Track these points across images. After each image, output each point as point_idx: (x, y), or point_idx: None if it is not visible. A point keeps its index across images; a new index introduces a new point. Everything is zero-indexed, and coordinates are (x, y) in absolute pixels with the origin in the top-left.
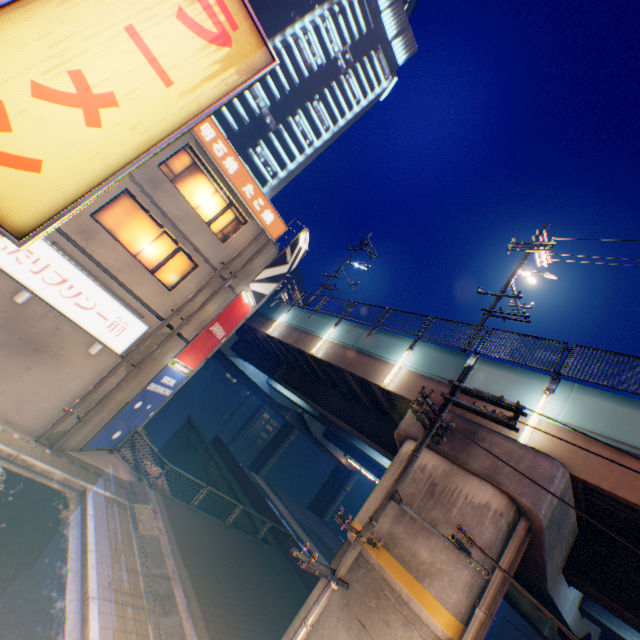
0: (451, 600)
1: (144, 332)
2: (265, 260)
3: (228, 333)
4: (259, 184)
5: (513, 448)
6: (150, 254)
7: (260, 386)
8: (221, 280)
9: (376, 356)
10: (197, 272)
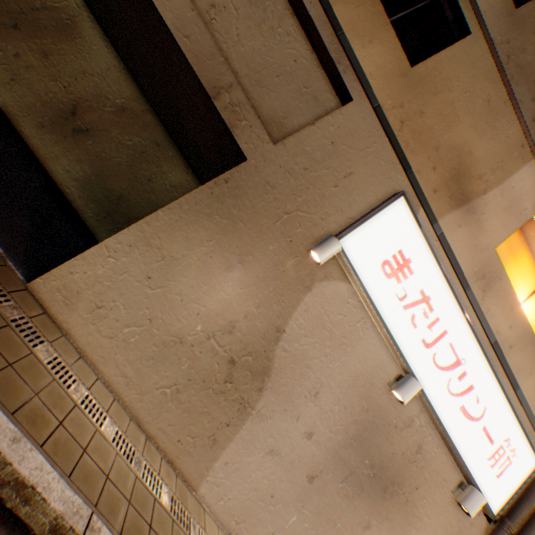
0: None
1: (528, 470)
2: None
3: None
4: None
5: None
6: None
7: None
8: None
9: None
10: None
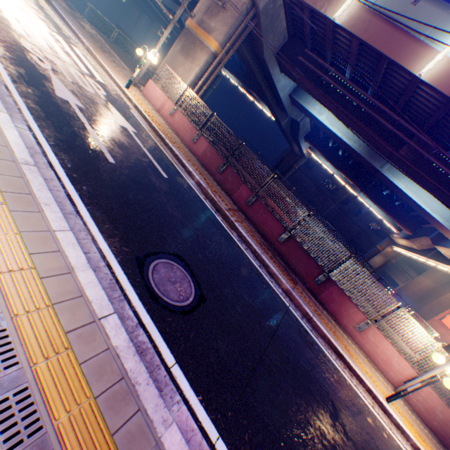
0: (218, 40)
1: None
2: None
3: None
4: None
5: None
6: None
7: None
8: None
9: None
10: None
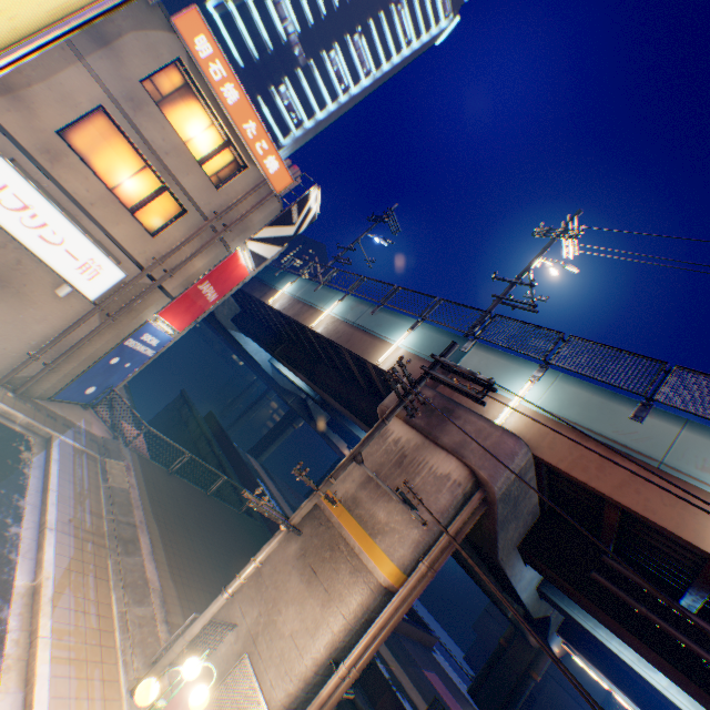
0: (397, 554)
1: (121, 280)
2: (266, 216)
3: (221, 296)
4: (280, 133)
5: (484, 427)
6: (130, 191)
7: (262, 365)
8: (213, 232)
9: (376, 335)
10: (185, 219)
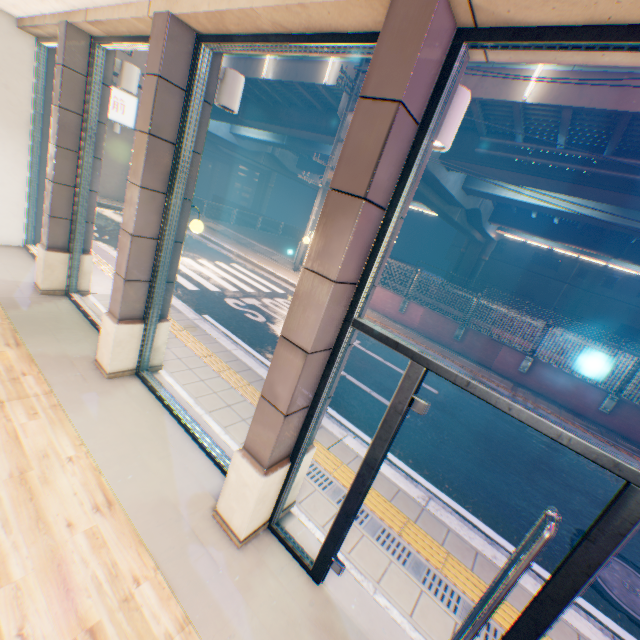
0: None
1: (135, 105)
2: None
3: None
4: None
5: None
6: None
7: (225, 141)
8: None
9: (312, 60)
10: None
